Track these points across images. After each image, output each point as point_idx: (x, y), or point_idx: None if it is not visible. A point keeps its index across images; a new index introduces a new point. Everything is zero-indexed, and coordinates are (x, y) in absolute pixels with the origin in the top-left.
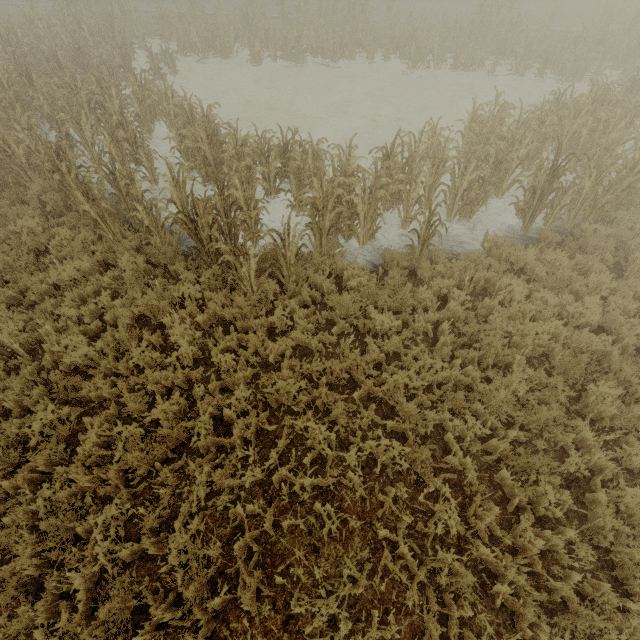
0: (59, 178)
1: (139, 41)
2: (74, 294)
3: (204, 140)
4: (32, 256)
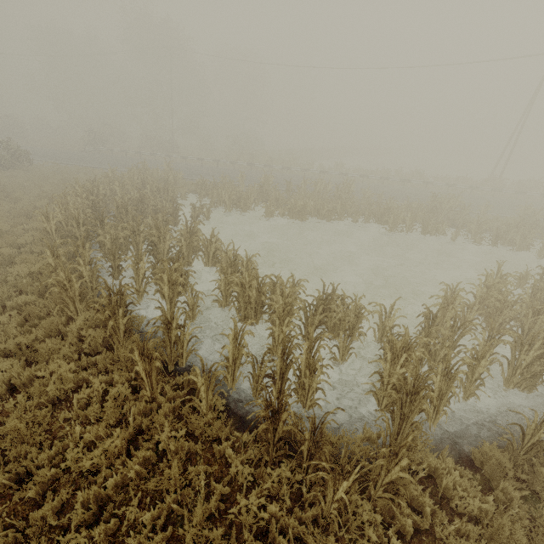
0: (113, 323)
1: (182, 196)
2: (90, 495)
3: (254, 289)
4: (48, 409)
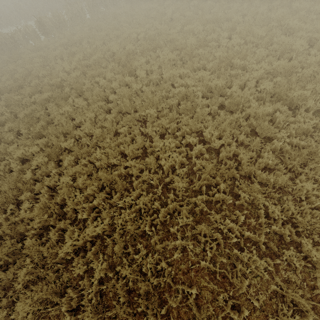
0: None
1: None
2: None
3: None
4: None
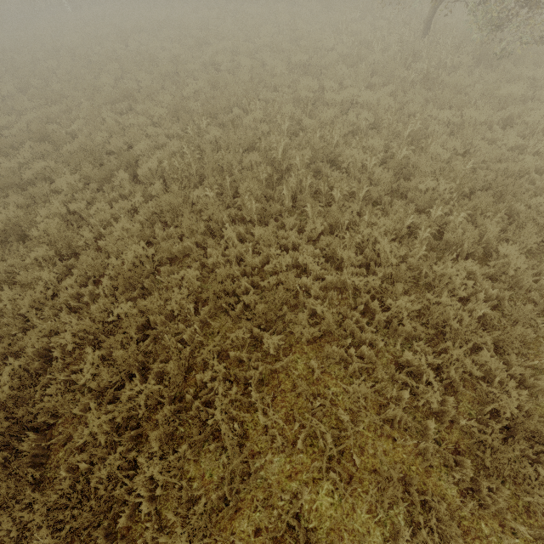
0: None
1: None
2: None
3: None
4: None
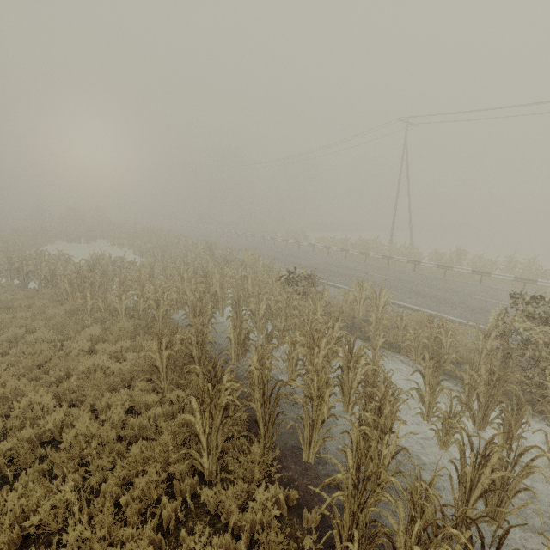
0: None
1: None
2: None
3: None
4: None
